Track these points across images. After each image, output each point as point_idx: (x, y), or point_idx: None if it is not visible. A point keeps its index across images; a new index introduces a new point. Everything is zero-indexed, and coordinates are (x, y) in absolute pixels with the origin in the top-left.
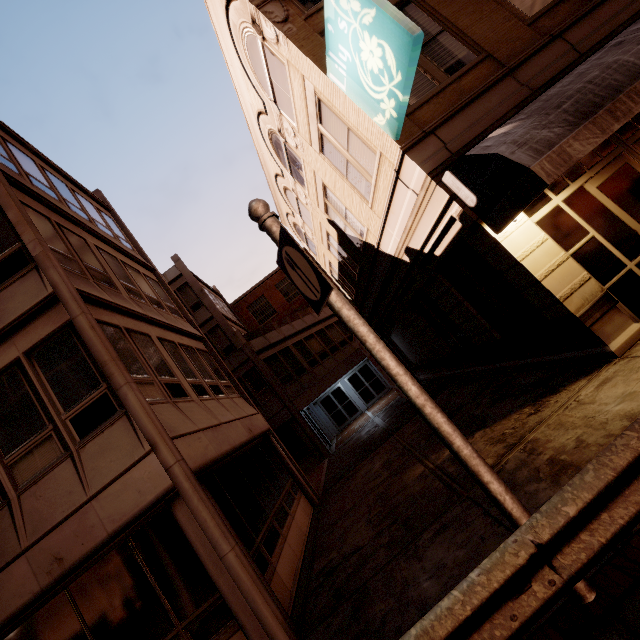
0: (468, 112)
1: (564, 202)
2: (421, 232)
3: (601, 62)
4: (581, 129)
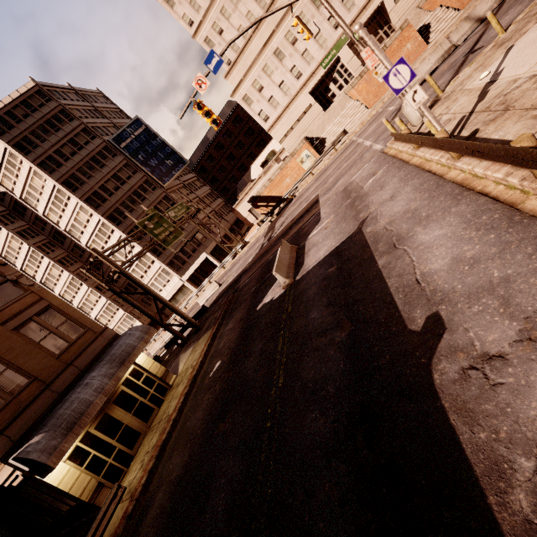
0: (24, 414)
1: (80, 442)
2: (0, 478)
3: (79, 396)
4: (68, 437)
